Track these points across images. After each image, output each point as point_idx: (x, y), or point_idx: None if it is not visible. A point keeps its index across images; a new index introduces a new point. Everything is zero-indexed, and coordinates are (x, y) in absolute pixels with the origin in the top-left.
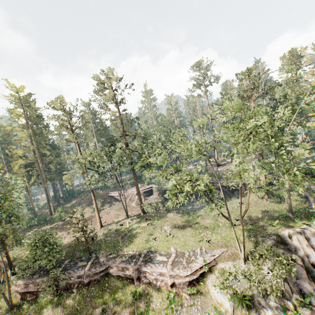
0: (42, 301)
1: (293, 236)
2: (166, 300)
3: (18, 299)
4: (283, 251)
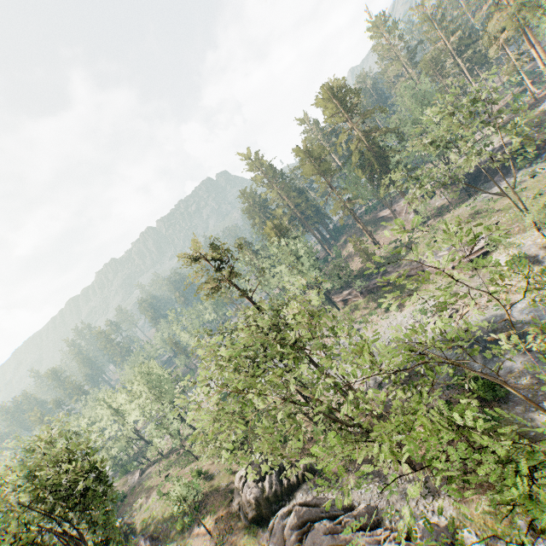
0: (356, 302)
1: None
2: (450, 279)
3: (340, 305)
4: None
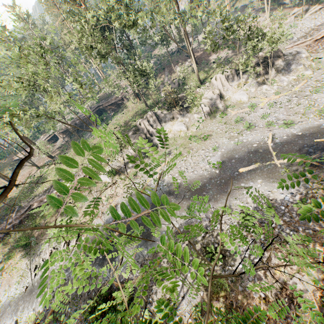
0: None
1: (141, 122)
2: None
3: None
4: (135, 135)
